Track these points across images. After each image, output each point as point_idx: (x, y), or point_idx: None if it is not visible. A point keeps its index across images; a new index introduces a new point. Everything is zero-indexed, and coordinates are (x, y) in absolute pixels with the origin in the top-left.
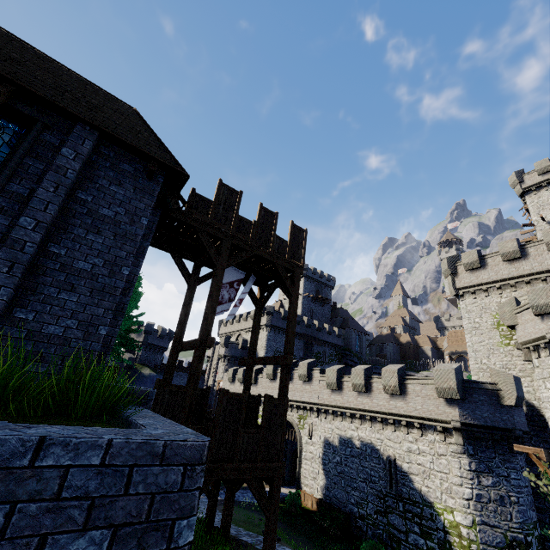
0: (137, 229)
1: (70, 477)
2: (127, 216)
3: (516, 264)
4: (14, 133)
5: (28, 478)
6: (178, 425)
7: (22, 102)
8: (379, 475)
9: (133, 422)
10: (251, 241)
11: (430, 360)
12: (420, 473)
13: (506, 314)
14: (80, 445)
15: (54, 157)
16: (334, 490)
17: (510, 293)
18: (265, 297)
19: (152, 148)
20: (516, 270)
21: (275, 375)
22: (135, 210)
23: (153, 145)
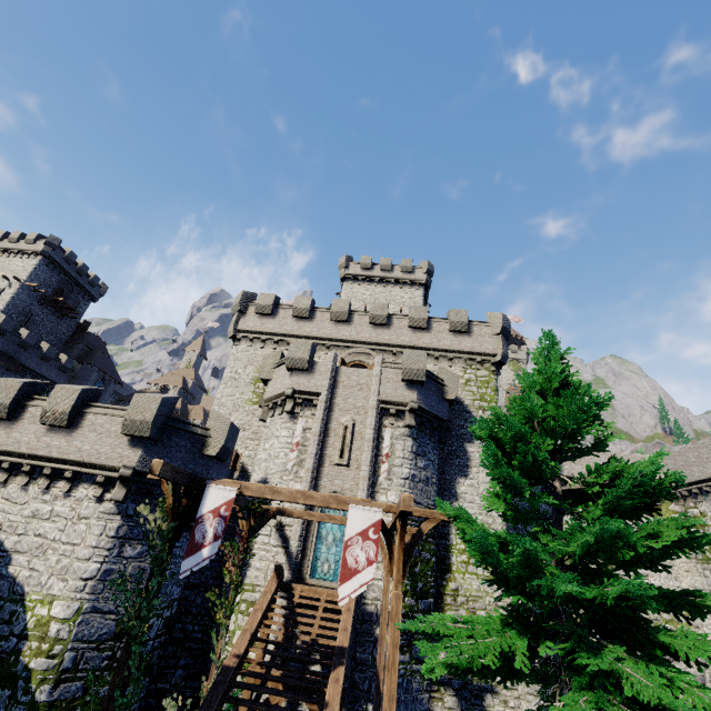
0: None
1: None
2: None
3: (301, 323)
4: None
5: None
6: None
7: None
8: None
9: None
10: None
11: None
12: (32, 550)
13: (267, 367)
14: None
15: None
16: None
17: (284, 351)
18: None
19: None
20: (299, 329)
21: None
22: None
23: None
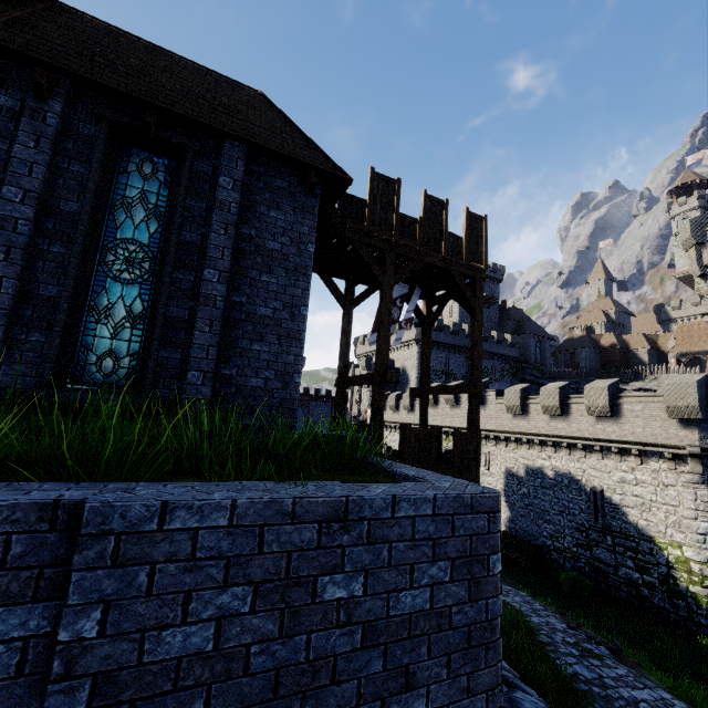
0: (305, 260)
1: (417, 524)
2: (293, 247)
3: None
4: (166, 169)
5: (393, 525)
6: (442, 475)
7: (166, 128)
8: (580, 508)
9: (398, 473)
10: (419, 246)
11: (647, 367)
12: (637, 506)
13: None
14: (417, 501)
15: (212, 190)
16: (521, 522)
17: None
18: (435, 313)
19: (302, 150)
20: None
21: (436, 401)
22: (299, 237)
23: (301, 145)
